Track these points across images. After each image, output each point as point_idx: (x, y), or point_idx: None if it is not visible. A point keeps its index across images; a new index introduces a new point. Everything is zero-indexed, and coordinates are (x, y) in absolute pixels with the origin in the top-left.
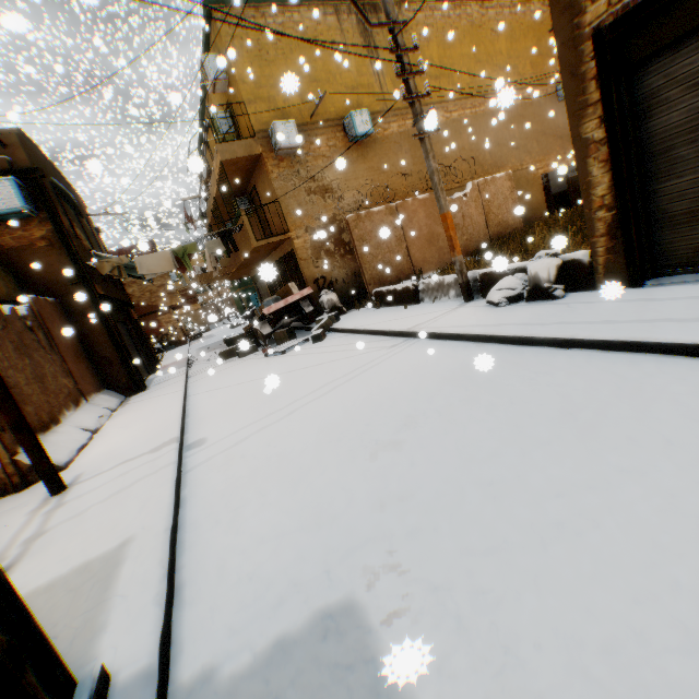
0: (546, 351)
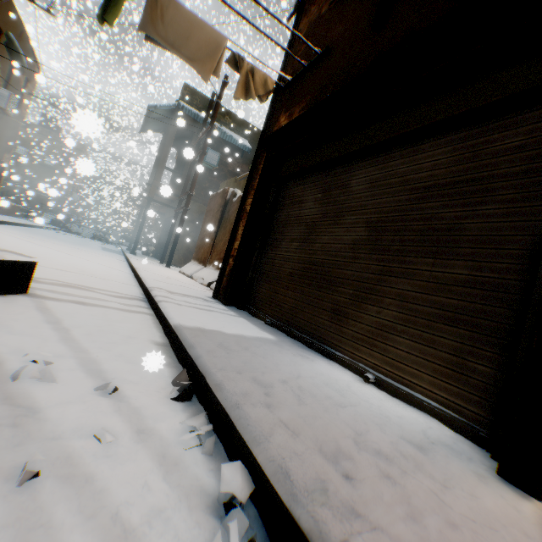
0: (0, 224)
